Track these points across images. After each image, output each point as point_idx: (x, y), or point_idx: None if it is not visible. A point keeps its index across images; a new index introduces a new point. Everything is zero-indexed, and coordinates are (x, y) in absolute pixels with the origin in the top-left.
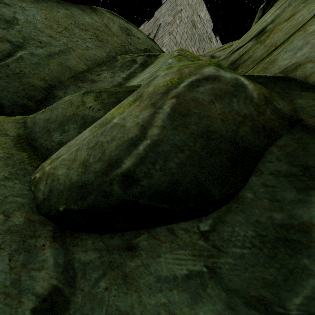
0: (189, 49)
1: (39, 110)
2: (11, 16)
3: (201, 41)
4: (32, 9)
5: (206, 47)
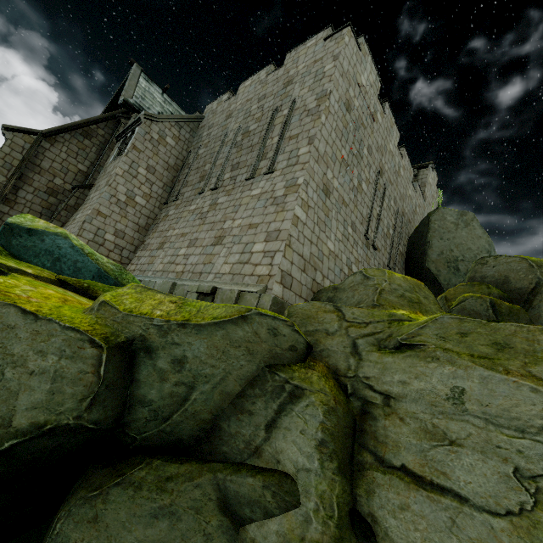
0: (337, 156)
1: (208, 438)
2: (182, 355)
3: (358, 130)
4: (197, 341)
5: (365, 136)
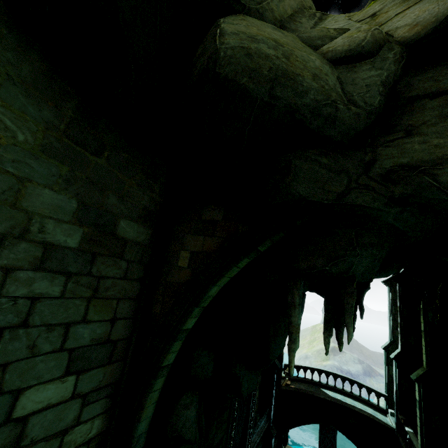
0: None
1: None
2: None
3: None
4: None
5: None
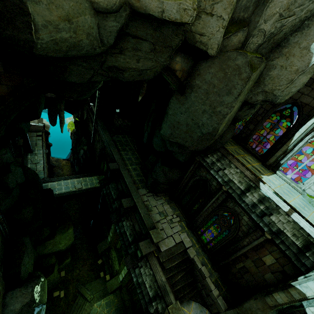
0: None
1: None
2: None
3: None
4: None
5: None
